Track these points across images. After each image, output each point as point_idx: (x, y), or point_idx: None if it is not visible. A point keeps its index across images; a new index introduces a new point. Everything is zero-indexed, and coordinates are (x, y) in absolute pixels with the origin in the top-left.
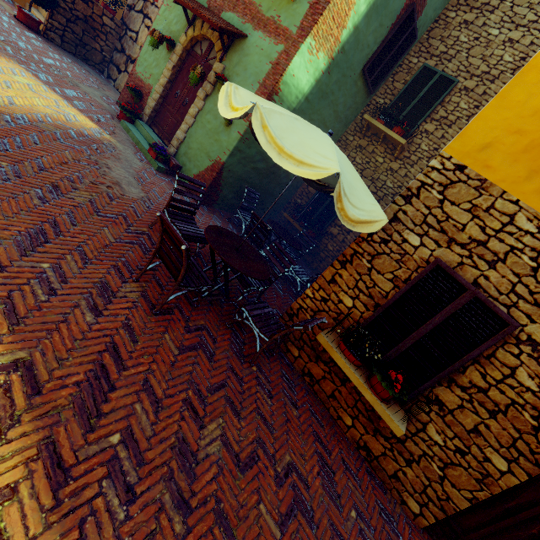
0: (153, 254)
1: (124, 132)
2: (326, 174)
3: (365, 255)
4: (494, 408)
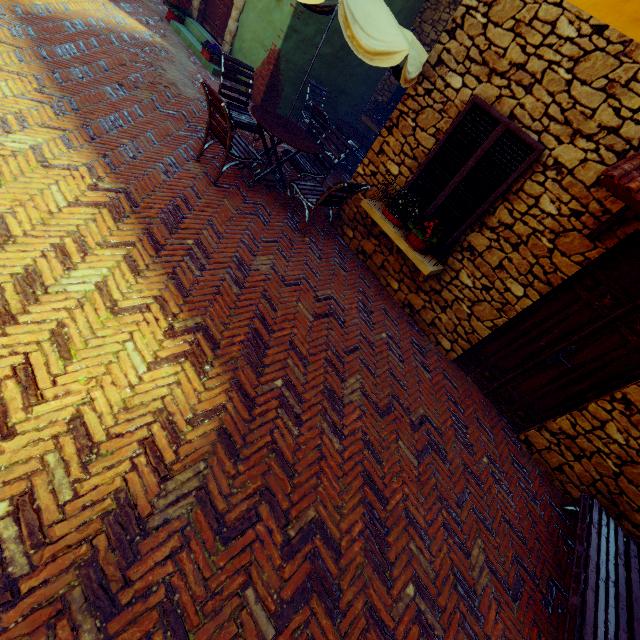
0: (207, 130)
1: (175, 35)
2: None
3: (410, 113)
4: (517, 241)
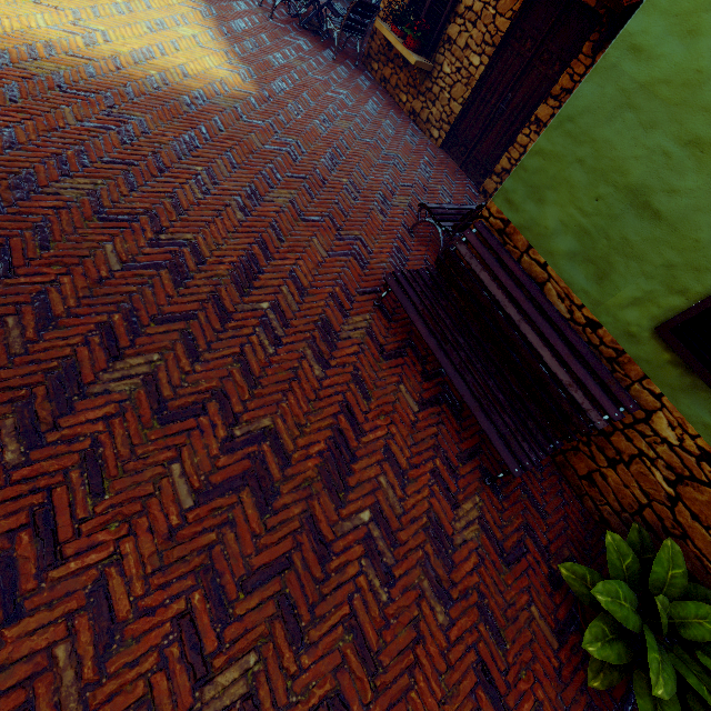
0: None
1: None
2: None
3: None
4: (476, 19)
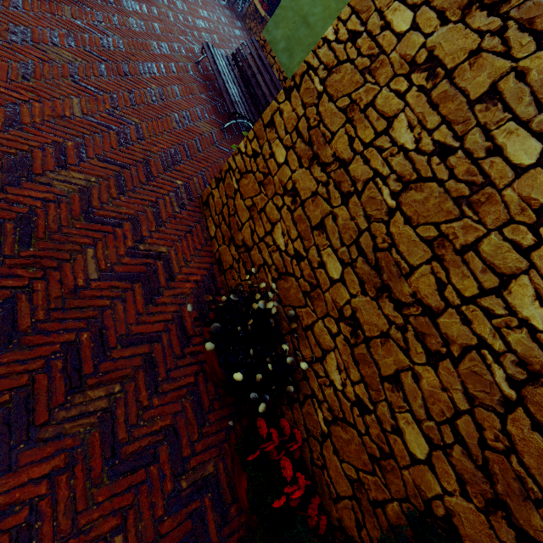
0: None
1: None
2: None
3: None
4: None
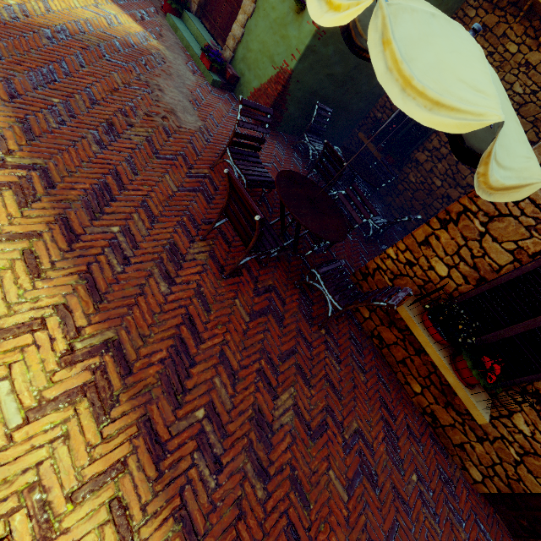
0: (220, 213)
1: (171, 31)
2: (477, 124)
3: (480, 215)
4: None
